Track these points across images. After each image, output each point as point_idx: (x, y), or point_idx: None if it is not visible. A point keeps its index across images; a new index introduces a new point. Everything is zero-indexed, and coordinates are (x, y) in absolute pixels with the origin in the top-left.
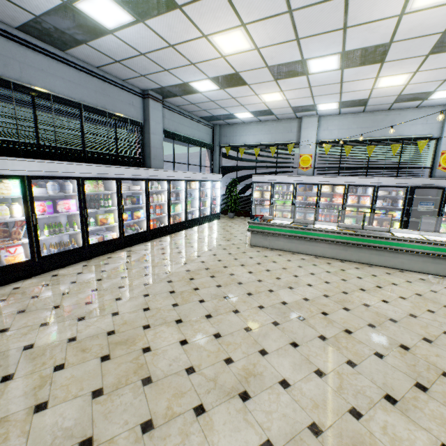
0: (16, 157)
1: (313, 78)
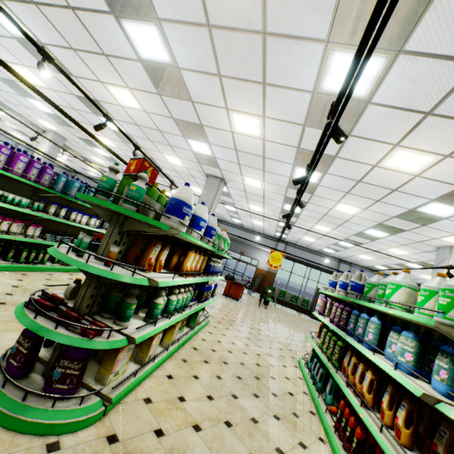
0: None
1: None
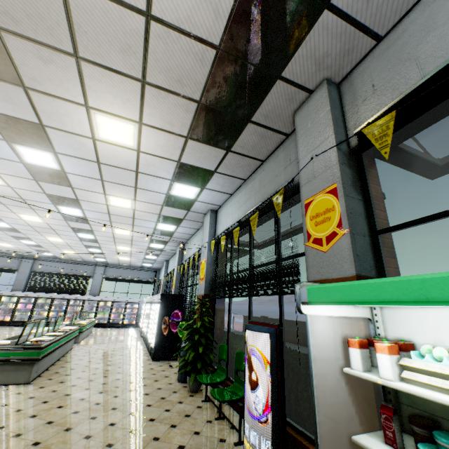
0: (32, 291)
1: (108, 252)
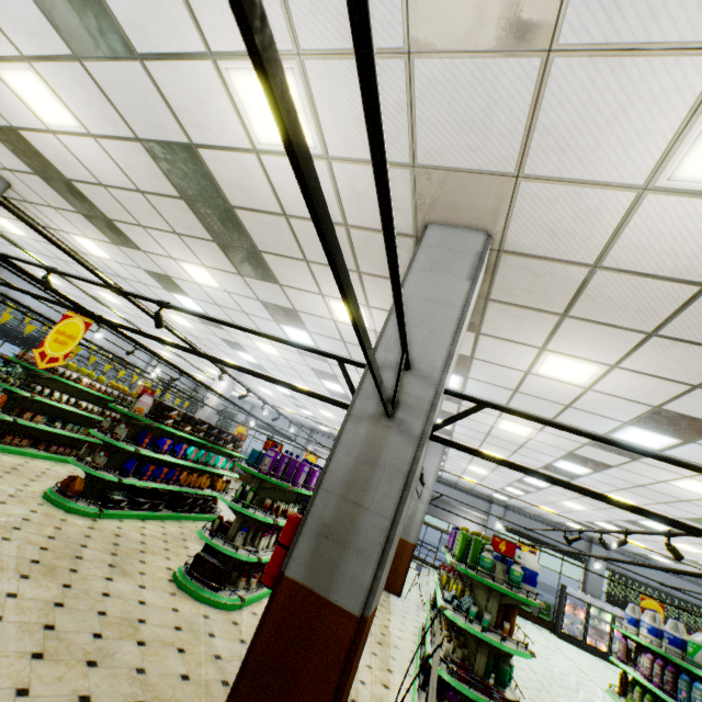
0: (612, 604)
1: None
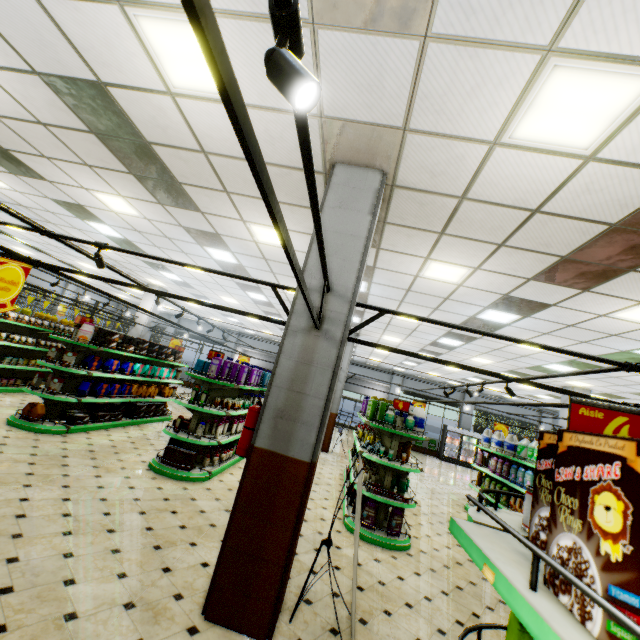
0: (477, 432)
1: None
